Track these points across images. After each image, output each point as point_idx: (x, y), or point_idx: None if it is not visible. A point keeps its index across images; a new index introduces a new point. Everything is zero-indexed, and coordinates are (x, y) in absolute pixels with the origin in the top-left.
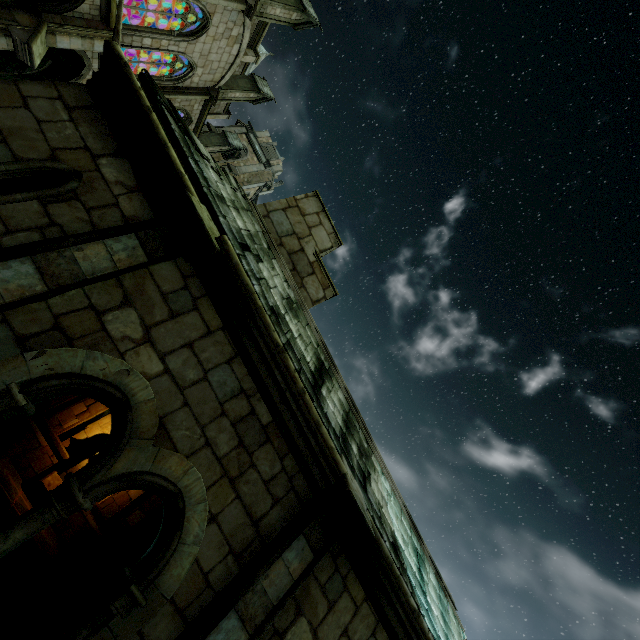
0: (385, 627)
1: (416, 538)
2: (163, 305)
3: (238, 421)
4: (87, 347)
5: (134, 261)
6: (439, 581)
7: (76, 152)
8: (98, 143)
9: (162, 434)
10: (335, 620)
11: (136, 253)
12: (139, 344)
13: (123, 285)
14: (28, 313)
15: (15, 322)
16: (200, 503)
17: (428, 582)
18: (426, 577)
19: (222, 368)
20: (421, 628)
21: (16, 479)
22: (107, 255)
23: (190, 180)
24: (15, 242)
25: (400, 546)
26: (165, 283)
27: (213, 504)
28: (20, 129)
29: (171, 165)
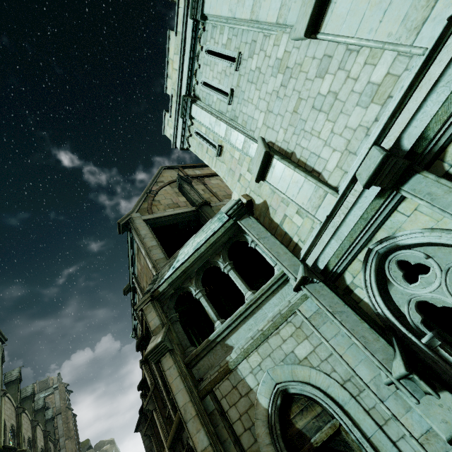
0: None
1: None
2: None
3: None
4: None
5: None
6: None
7: None
8: None
9: None
10: None
11: None
12: None
13: None
14: None
15: None
16: None
17: None
18: None
19: None
20: None
21: None
22: None
23: None
24: None
25: None
26: None
27: None
28: None
29: None
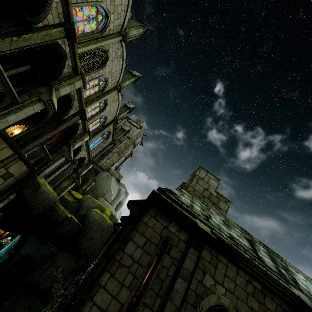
0: None
1: None
2: (211, 266)
3: (253, 294)
4: (206, 296)
5: (196, 256)
6: None
7: (163, 230)
8: (165, 222)
9: None
10: None
11: (195, 253)
12: (215, 285)
13: (200, 267)
14: (189, 295)
15: (189, 300)
16: None
17: None
18: None
19: (237, 277)
20: None
21: None
22: (190, 260)
23: (187, 212)
24: (171, 272)
25: None
26: (207, 258)
27: None
28: (151, 235)
29: (186, 216)
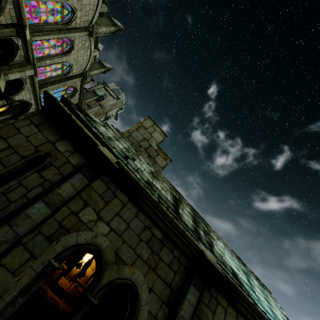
0: (241, 315)
1: (242, 265)
2: (101, 200)
3: (148, 241)
4: (76, 231)
5: (83, 185)
6: (259, 282)
7: (45, 144)
8: (53, 137)
9: (118, 259)
10: (217, 319)
11: (83, 181)
12: (96, 221)
13: (82, 197)
14: (48, 225)
15: (44, 231)
16: (143, 285)
17: (254, 285)
18: (252, 283)
19: (134, 219)
20: (258, 311)
21: (46, 285)
22: (71, 186)
23: (95, 137)
24: (32, 194)
25: (236, 272)
26: (99, 190)
27: (149, 283)
28: (20, 143)
29: (86, 136)
